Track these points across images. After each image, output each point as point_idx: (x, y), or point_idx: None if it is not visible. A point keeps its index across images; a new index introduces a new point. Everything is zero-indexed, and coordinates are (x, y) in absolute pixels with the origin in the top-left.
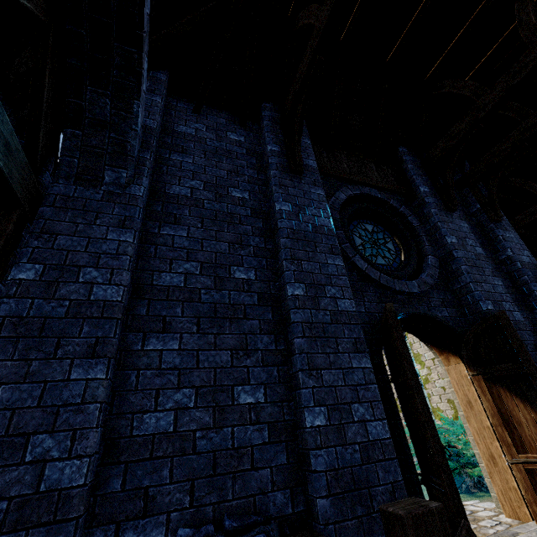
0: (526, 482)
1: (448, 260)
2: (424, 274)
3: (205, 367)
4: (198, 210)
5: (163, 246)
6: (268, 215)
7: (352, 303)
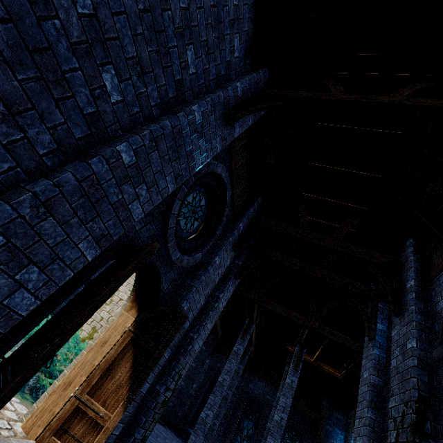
0: (66, 414)
1: (203, 266)
2: (187, 257)
3: None
4: (157, 2)
5: None
6: (183, 102)
7: (141, 215)
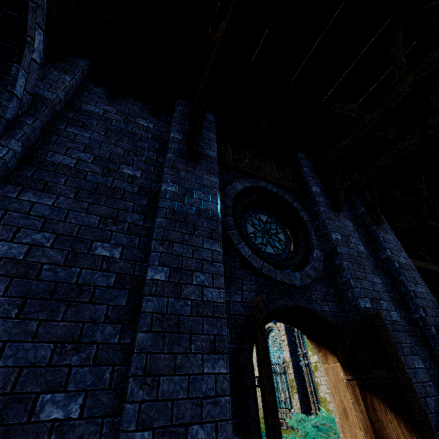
0: None
1: (332, 255)
2: (308, 267)
3: (6, 366)
4: (77, 180)
5: (15, 212)
6: (157, 194)
7: (221, 292)
